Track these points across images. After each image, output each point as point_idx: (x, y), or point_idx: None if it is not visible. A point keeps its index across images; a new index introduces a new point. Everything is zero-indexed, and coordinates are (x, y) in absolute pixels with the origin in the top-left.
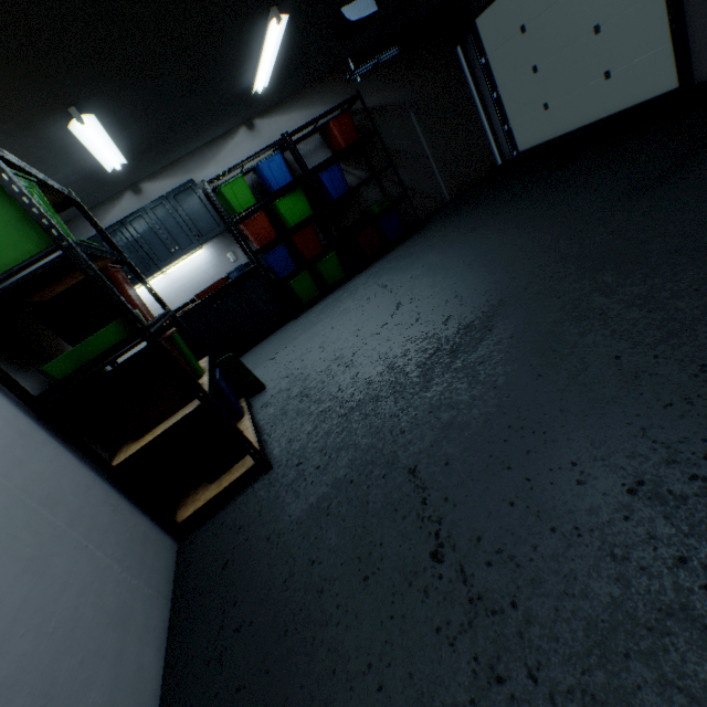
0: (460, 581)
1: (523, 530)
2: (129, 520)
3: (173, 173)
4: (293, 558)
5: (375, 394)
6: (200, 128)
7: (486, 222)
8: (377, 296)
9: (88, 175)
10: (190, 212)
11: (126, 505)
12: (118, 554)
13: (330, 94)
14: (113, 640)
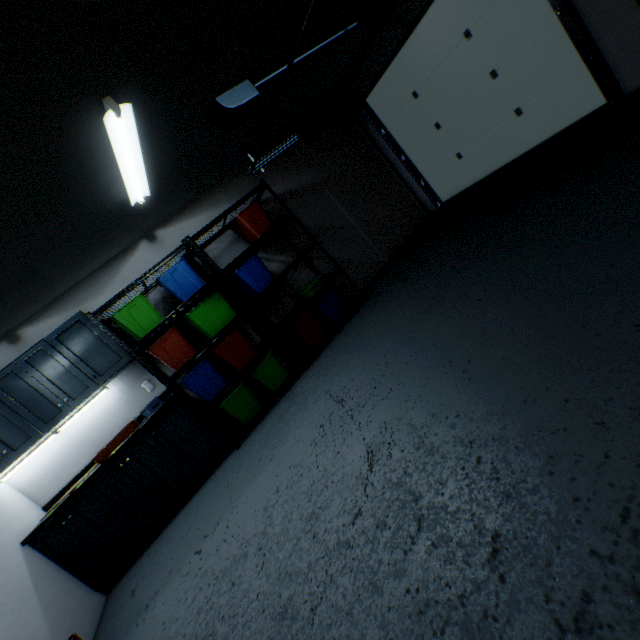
0: None
1: None
2: None
3: (62, 308)
4: None
5: None
6: (79, 255)
7: (450, 288)
8: (333, 423)
9: None
10: (81, 350)
11: None
12: None
13: (237, 189)
14: None
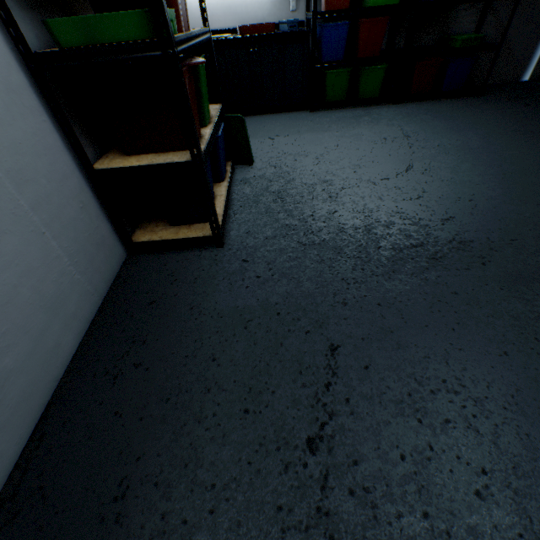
0: (318, 484)
1: (398, 491)
2: (93, 222)
3: None
4: (201, 342)
5: (339, 246)
6: None
7: None
8: (394, 142)
9: None
10: None
11: (95, 207)
12: (72, 249)
13: None
14: (40, 320)
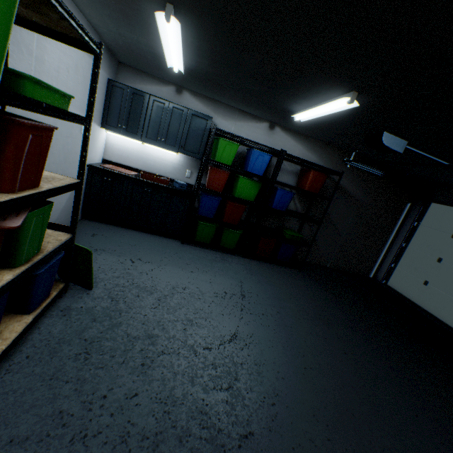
0: None
1: None
2: None
3: (207, 104)
4: None
5: None
6: (245, 100)
7: (340, 328)
8: (232, 299)
9: (156, 55)
10: (192, 131)
11: None
12: None
13: (327, 156)
14: None
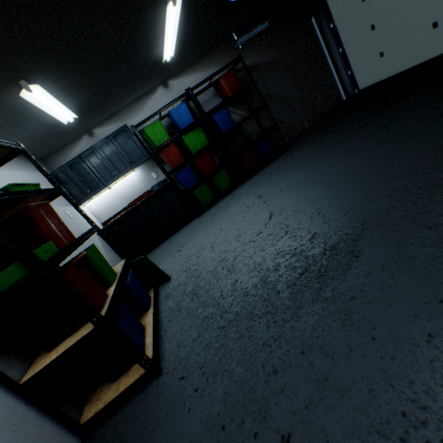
0: None
1: None
2: (30, 436)
3: (114, 121)
4: None
5: (249, 310)
6: (129, 89)
7: (339, 145)
8: (254, 205)
9: (52, 126)
10: (125, 147)
11: (32, 417)
12: None
13: (221, 59)
14: None
